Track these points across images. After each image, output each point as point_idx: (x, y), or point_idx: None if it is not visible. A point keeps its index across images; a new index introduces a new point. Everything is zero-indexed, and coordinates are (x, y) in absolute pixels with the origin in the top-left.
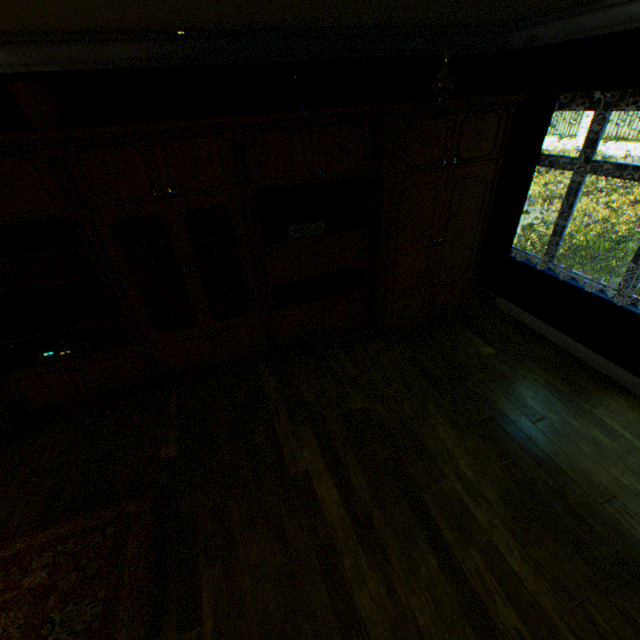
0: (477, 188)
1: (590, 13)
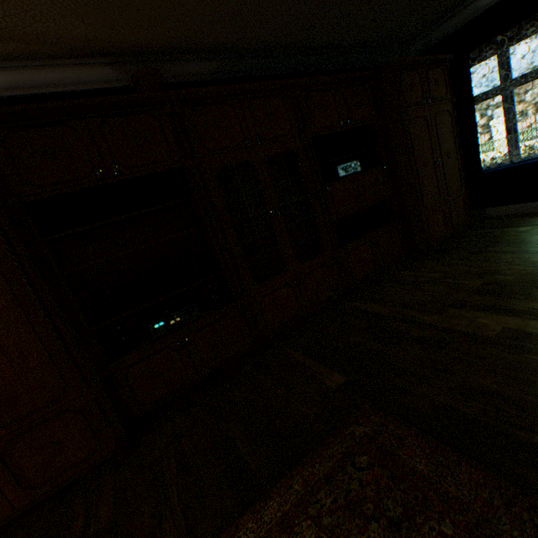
0: (446, 120)
1: (467, 7)
